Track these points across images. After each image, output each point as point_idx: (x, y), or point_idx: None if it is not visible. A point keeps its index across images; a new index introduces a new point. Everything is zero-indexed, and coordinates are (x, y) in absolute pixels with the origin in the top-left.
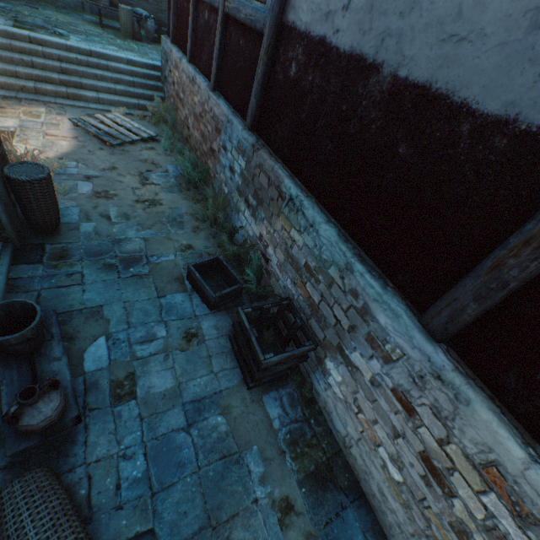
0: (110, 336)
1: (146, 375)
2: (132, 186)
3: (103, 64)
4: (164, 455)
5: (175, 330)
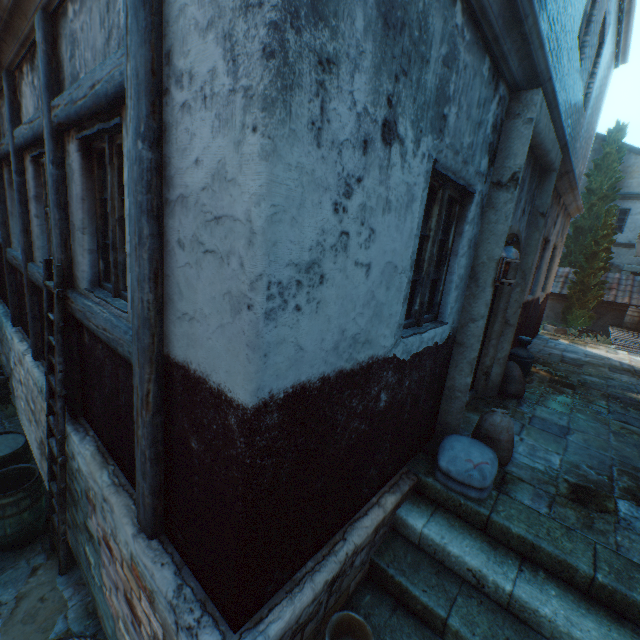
0: None
1: None
2: None
3: None
4: None
5: None
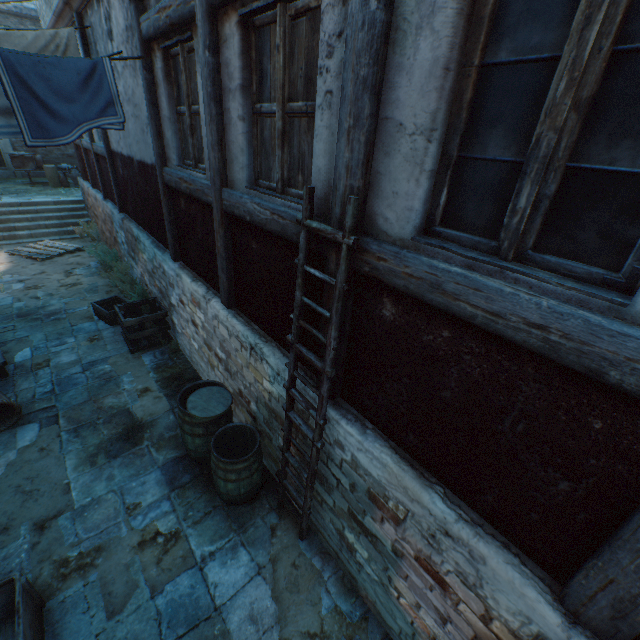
0: (34, 347)
1: (58, 357)
2: (59, 279)
3: (33, 209)
4: (66, 382)
5: (82, 338)
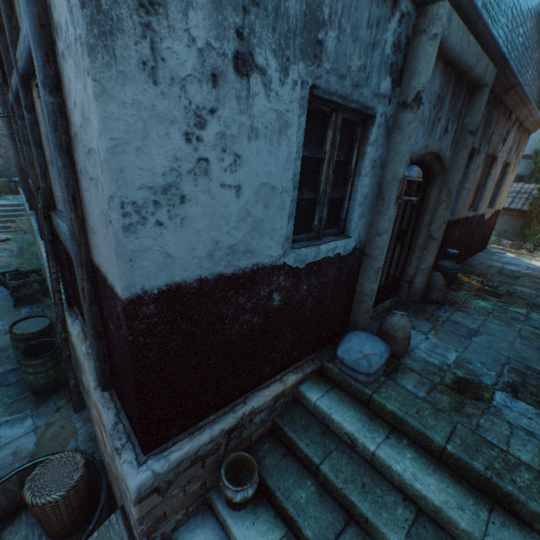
0: None
1: None
2: None
3: None
4: None
5: None
